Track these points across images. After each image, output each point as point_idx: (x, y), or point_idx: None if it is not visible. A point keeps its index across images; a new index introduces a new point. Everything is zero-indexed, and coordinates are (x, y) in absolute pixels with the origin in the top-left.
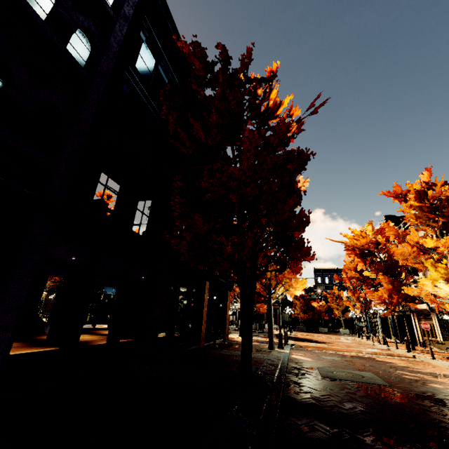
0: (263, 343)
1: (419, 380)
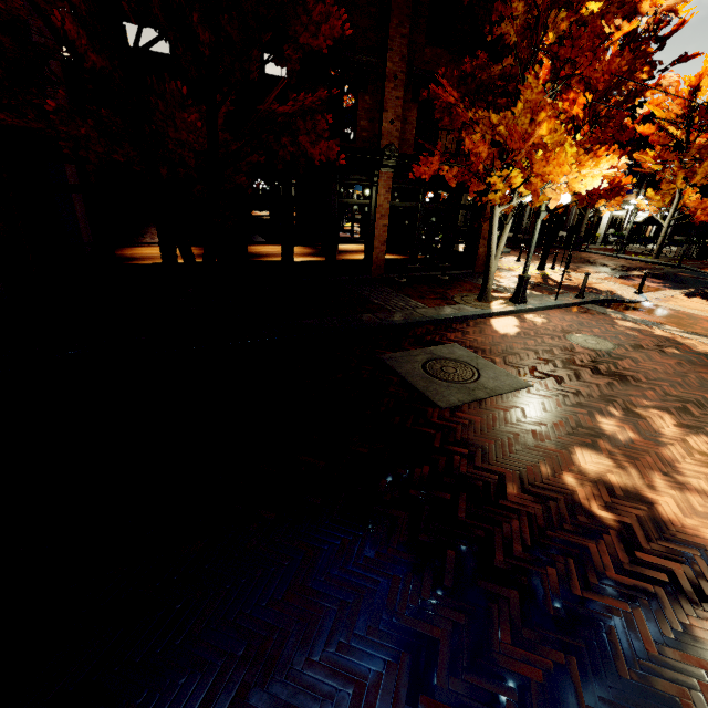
0: (534, 288)
1: (600, 438)
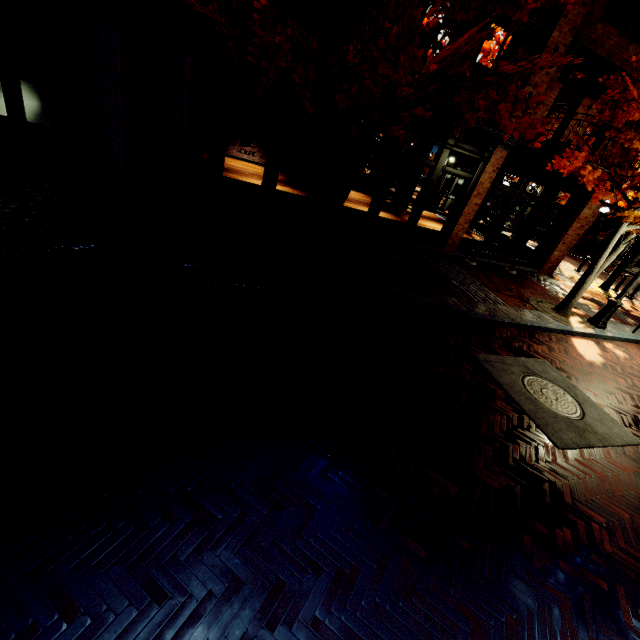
0: None
1: None
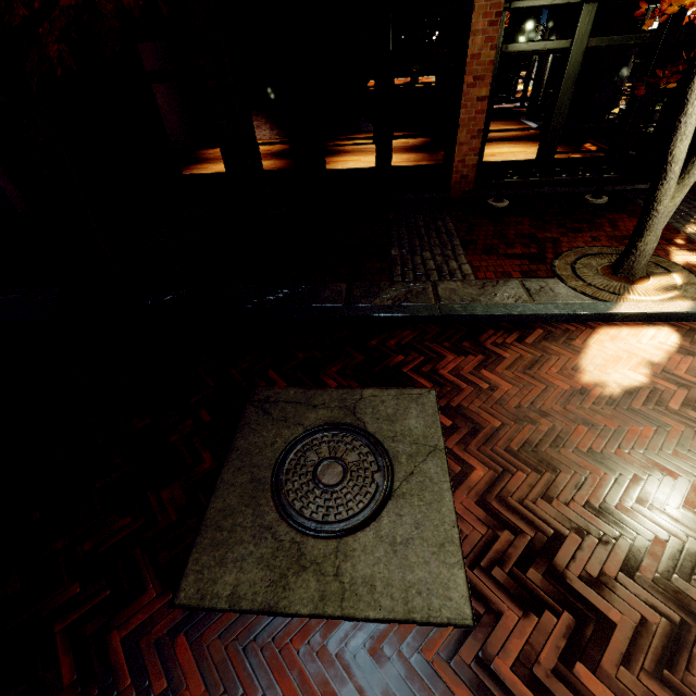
0: None
1: None
